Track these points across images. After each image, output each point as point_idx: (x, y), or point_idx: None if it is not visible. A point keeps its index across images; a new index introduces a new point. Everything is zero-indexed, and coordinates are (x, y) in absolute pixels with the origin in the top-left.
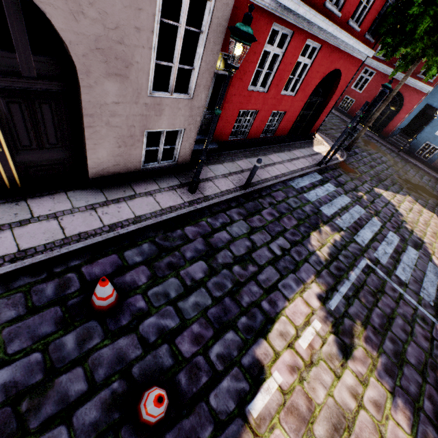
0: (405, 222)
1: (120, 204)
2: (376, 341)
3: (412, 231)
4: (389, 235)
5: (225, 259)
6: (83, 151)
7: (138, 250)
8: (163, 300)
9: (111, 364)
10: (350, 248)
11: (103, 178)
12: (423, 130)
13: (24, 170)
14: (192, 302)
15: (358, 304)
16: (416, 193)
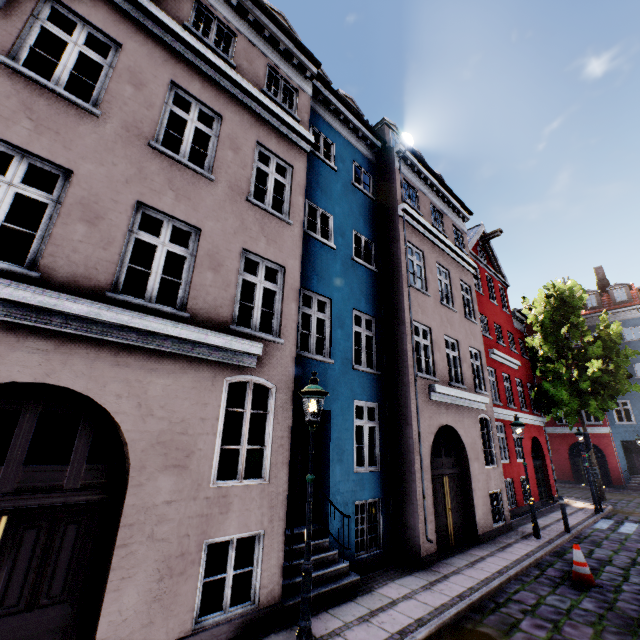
0: None
1: (510, 547)
2: None
3: None
4: None
5: (622, 564)
6: (469, 512)
7: (559, 565)
8: (616, 580)
9: (635, 600)
10: None
11: (483, 535)
12: None
13: (453, 529)
14: (637, 580)
15: None
16: None
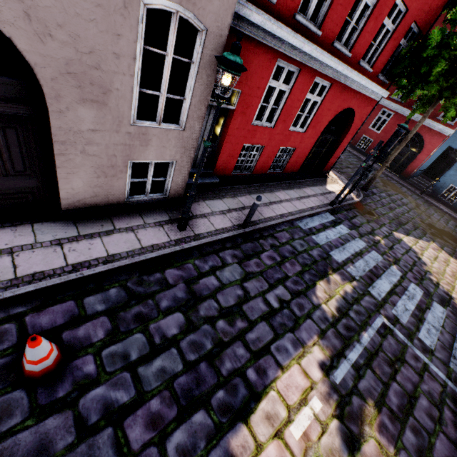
0: (429, 273)
1: (94, 240)
2: (394, 430)
3: (438, 284)
4: (410, 287)
5: (209, 311)
6: (56, 180)
7: (103, 296)
8: (119, 363)
9: (27, 456)
10: (364, 302)
11: (79, 210)
12: (446, 172)
13: None
14: (157, 367)
15: (371, 377)
16: (441, 239)
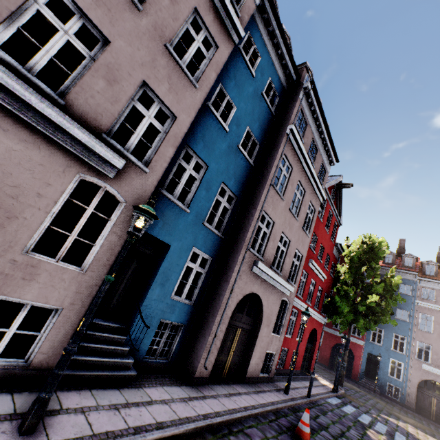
0: (420, 439)
1: (263, 393)
2: None
3: None
4: None
5: (334, 433)
6: (246, 359)
7: (291, 418)
8: None
9: None
10: None
11: (249, 378)
12: (378, 372)
13: (229, 366)
14: None
15: None
16: (411, 423)
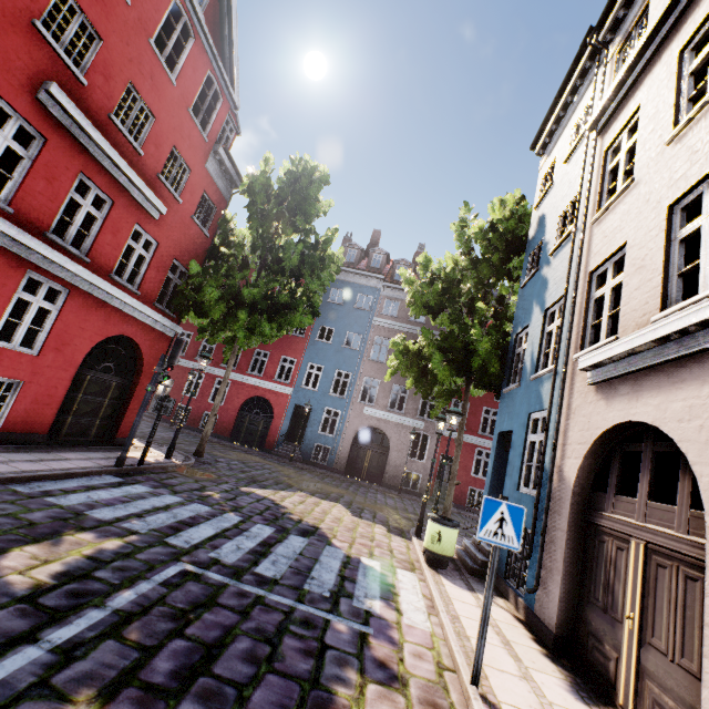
0: (290, 513)
1: None
2: None
3: (301, 520)
4: (254, 527)
5: None
6: None
7: None
8: None
9: None
10: (145, 555)
11: None
12: (306, 431)
13: None
14: None
15: (110, 650)
16: (313, 489)
